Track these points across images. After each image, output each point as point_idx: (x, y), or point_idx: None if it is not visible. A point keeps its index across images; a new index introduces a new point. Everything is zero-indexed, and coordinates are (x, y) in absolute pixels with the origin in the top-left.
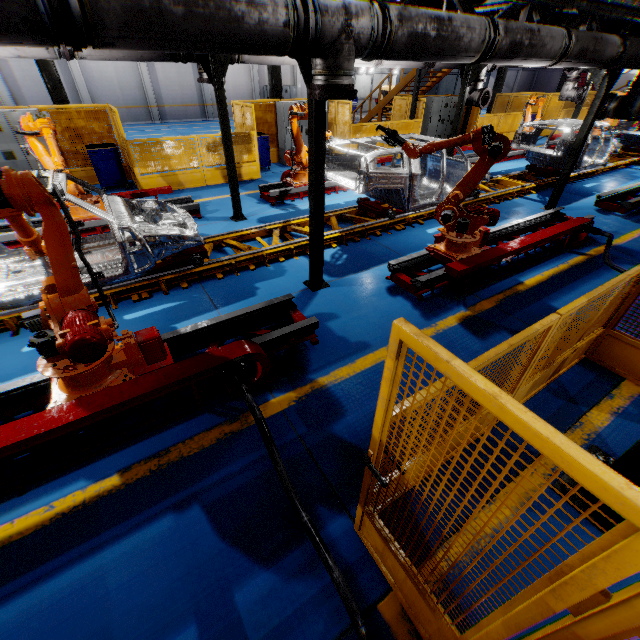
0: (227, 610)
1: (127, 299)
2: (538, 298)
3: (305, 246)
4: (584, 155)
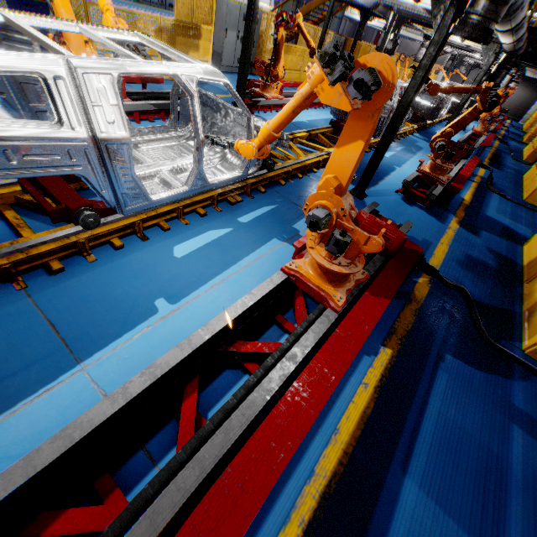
0: (518, 412)
1: (221, 201)
2: (479, 210)
3: (322, 159)
4: (442, 109)
